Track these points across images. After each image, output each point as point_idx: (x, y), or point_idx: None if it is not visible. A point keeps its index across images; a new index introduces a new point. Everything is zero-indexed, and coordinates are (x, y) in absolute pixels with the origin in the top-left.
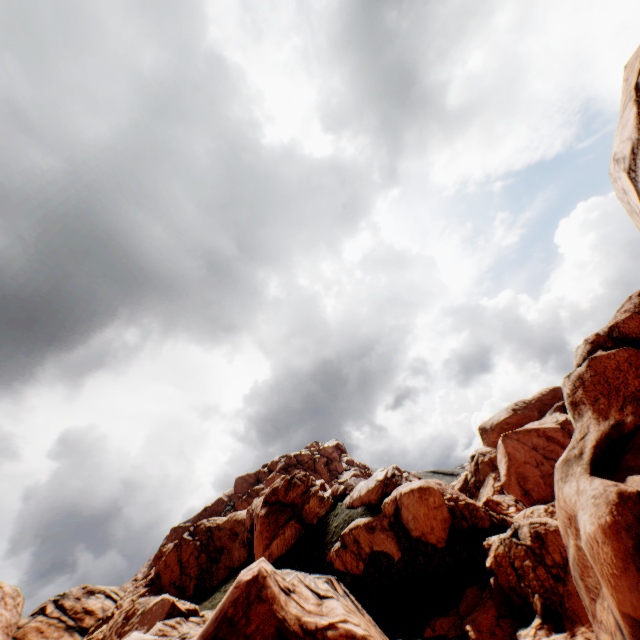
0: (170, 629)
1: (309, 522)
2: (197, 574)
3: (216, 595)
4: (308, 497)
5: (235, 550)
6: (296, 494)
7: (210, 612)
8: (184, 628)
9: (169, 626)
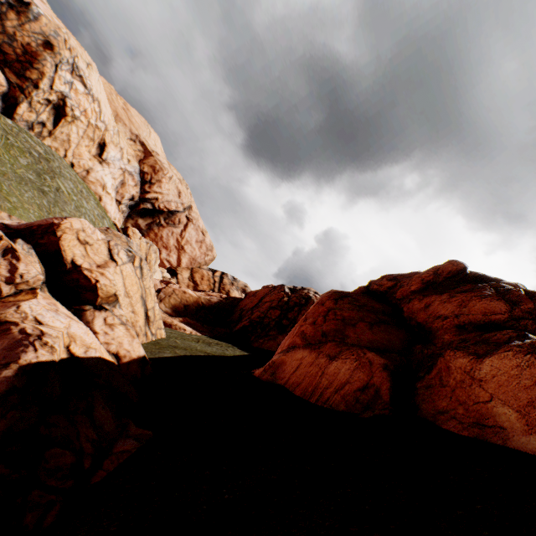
0: None
1: (423, 414)
2: (253, 319)
3: (222, 345)
4: (493, 343)
5: None
6: (451, 312)
7: (117, 319)
8: None
9: None
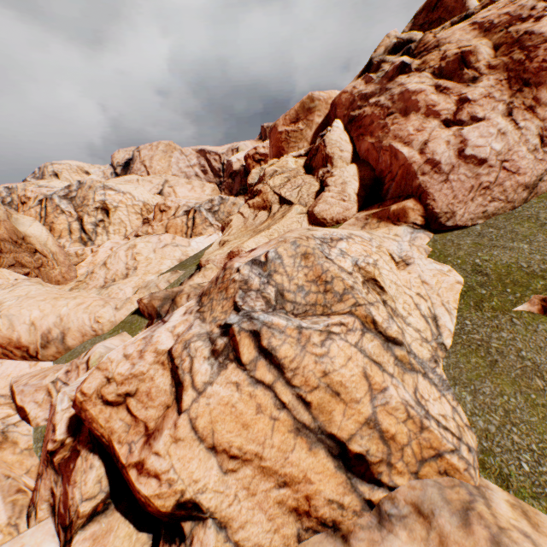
0: None
1: None
2: None
3: None
4: None
5: None
6: None
7: None
8: None
9: None
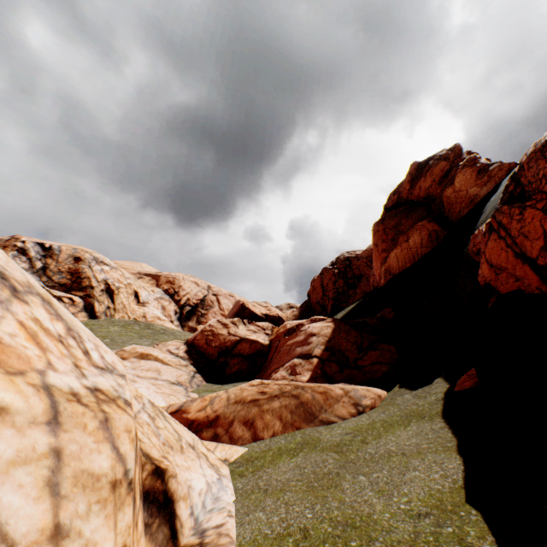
0: (220, 327)
1: (456, 219)
2: (333, 296)
3: (339, 314)
4: (452, 177)
5: (370, 277)
6: (430, 182)
7: None
8: (238, 330)
9: (221, 324)
